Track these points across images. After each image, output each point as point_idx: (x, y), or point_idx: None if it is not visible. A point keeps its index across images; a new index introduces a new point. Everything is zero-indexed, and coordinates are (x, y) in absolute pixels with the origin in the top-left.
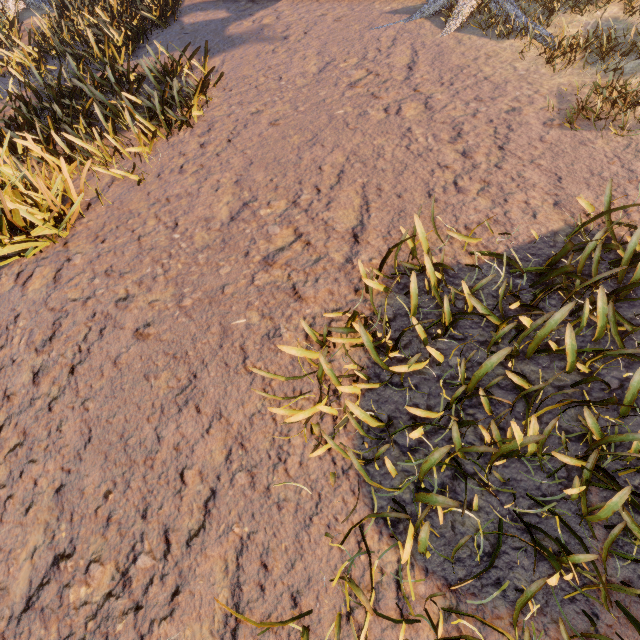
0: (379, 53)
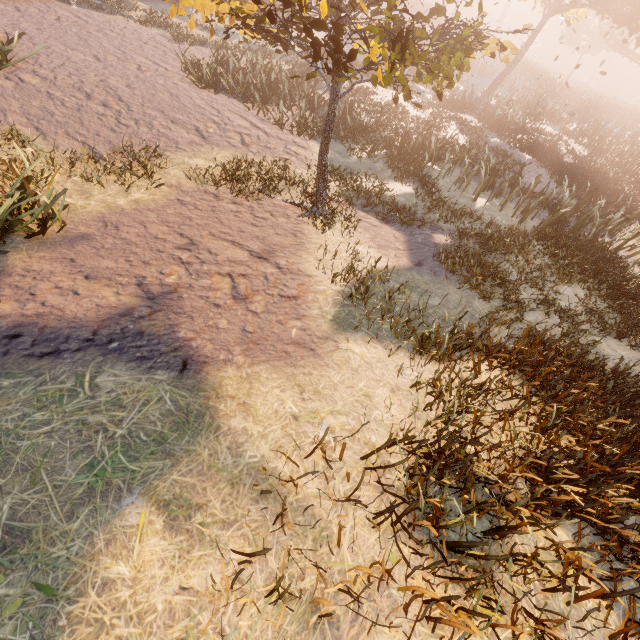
0: (47, 9)
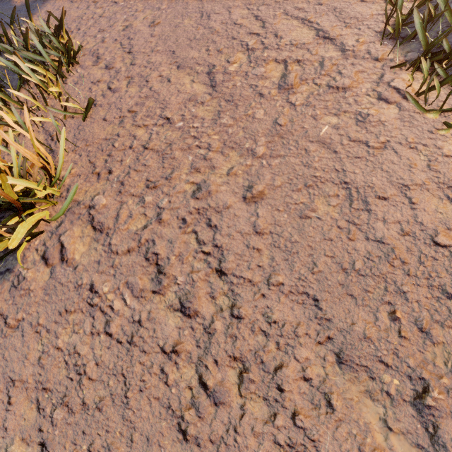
0: None
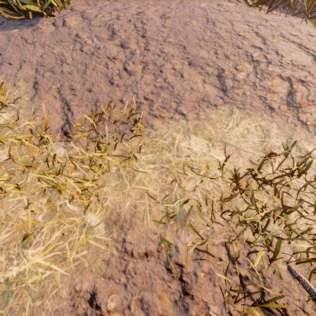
0: None
